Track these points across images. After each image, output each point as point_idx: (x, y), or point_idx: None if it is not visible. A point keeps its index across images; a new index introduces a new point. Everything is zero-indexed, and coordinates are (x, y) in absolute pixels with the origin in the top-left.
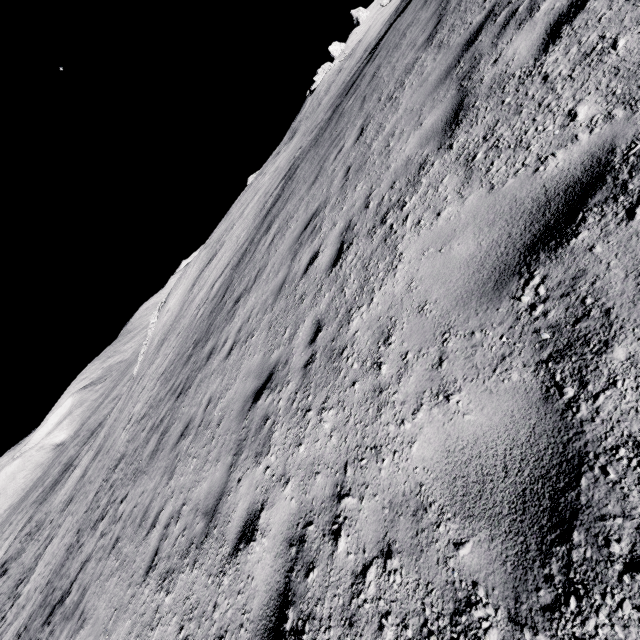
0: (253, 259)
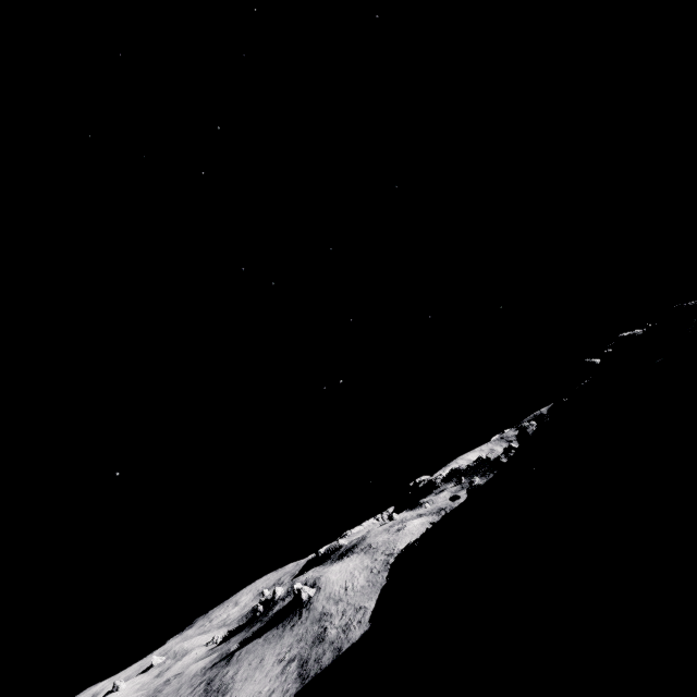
0: (226, 678)
